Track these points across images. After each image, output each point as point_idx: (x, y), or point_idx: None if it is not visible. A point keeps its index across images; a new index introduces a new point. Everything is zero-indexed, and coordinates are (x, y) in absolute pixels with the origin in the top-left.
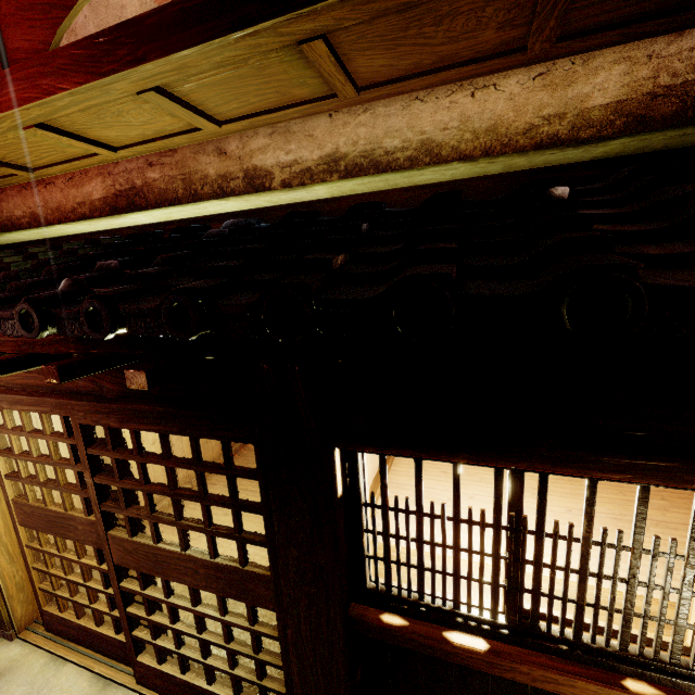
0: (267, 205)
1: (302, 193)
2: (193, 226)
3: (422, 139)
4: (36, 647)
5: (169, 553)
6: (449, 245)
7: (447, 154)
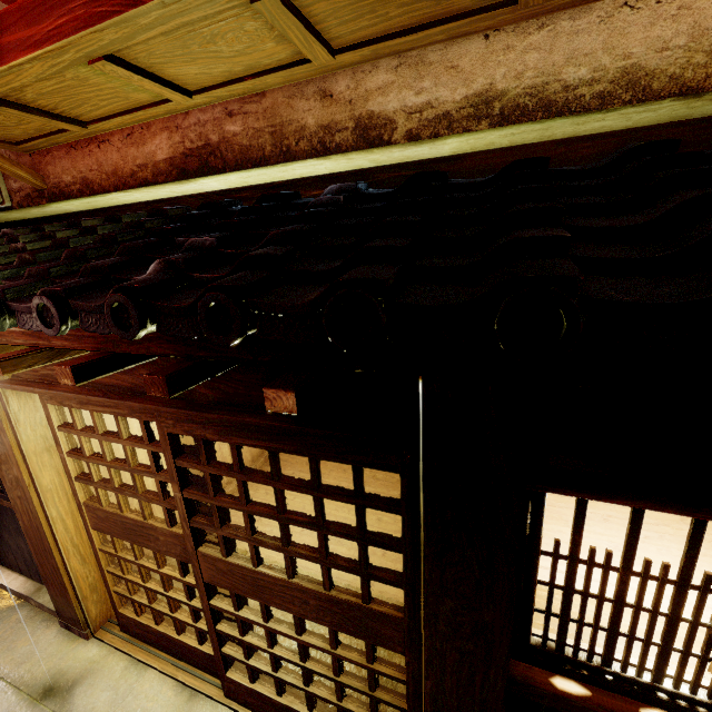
0: (366, 166)
1: (423, 149)
2: (284, 193)
3: (625, 66)
4: (114, 649)
5: (273, 579)
6: None
7: (661, 87)
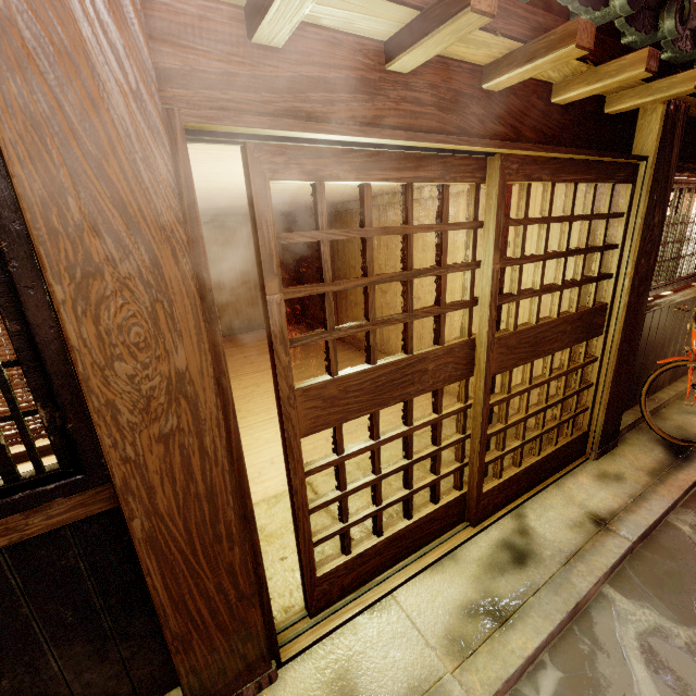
0: None
1: None
2: None
3: None
4: (326, 639)
5: (550, 324)
6: None
7: None
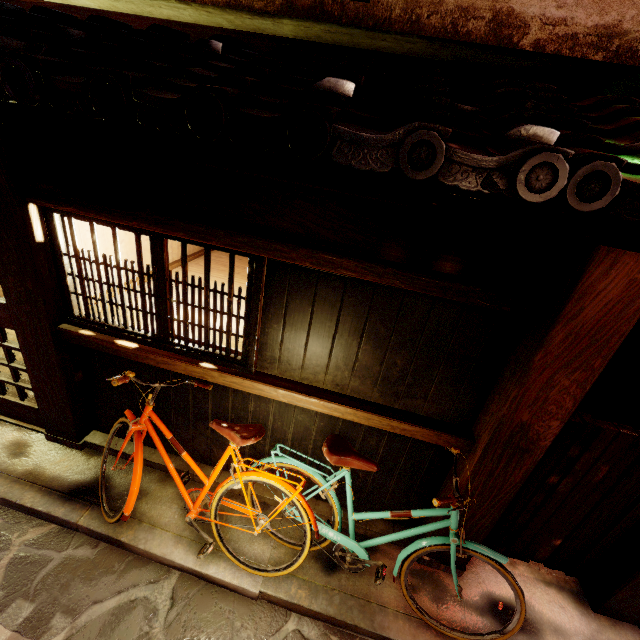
0: None
1: None
2: None
3: None
4: None
5: None
6: (76, 49)
7: None
